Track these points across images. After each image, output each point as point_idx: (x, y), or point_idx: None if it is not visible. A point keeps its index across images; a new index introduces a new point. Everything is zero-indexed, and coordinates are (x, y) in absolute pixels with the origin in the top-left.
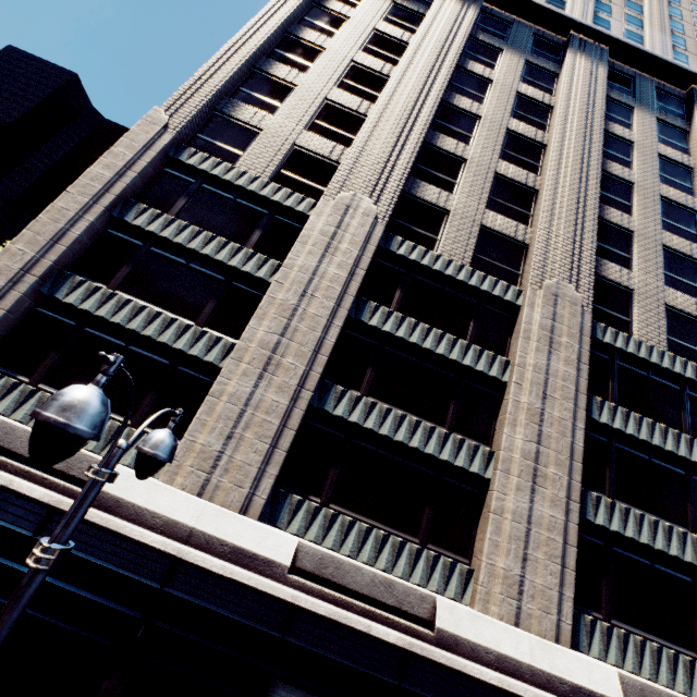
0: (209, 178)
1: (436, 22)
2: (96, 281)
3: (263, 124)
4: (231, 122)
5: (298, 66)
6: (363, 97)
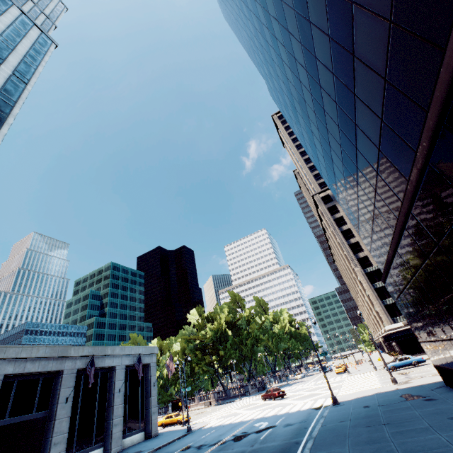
0: (373, 271)
1: None
2: (385, 299)
3: (365, 254)
4: (360, 258)
5: (351, 236)
6: None
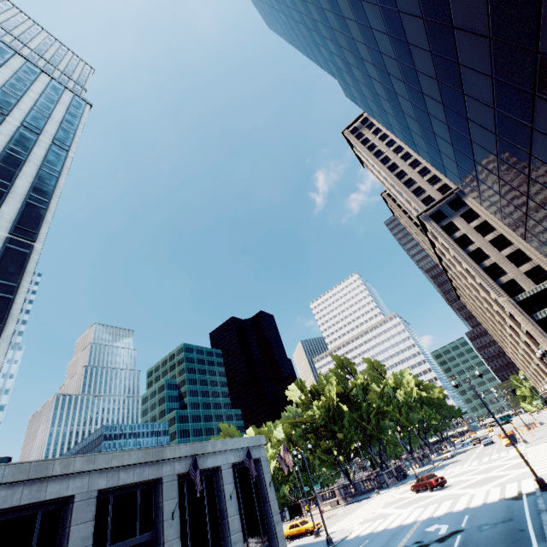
0: (527, 298)
1: (480, 209)
2: None
3: (510, 277)
4: (504, 284)
5: (484, 257)
6: (507, 246)
